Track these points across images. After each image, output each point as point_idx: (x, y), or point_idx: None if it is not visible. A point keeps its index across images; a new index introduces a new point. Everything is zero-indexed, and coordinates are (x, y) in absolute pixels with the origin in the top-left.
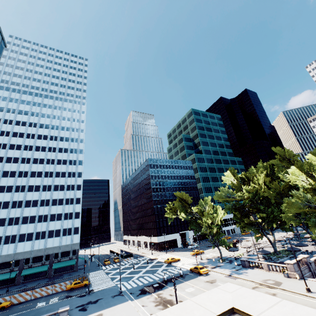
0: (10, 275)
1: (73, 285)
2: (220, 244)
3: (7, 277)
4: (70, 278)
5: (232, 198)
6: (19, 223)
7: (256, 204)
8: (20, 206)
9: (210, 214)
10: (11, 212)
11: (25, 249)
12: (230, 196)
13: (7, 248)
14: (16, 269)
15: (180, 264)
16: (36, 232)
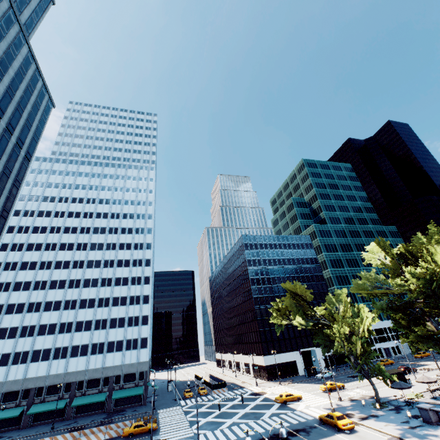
0: (56, 405)
1: (133, 429)
2: (373, 373)
3: (54, 407)
4: (134, 416)
5: (386, 290)
6: (71, 330)
7: (435, 300)
8: (74, 306)
9: (347, 318)
10: (63, 315)
11: (78, 368)
12: (381, 287)
13: (56, 365)
14: (66, 396)
15: (302, 406)
16: (92, 344)
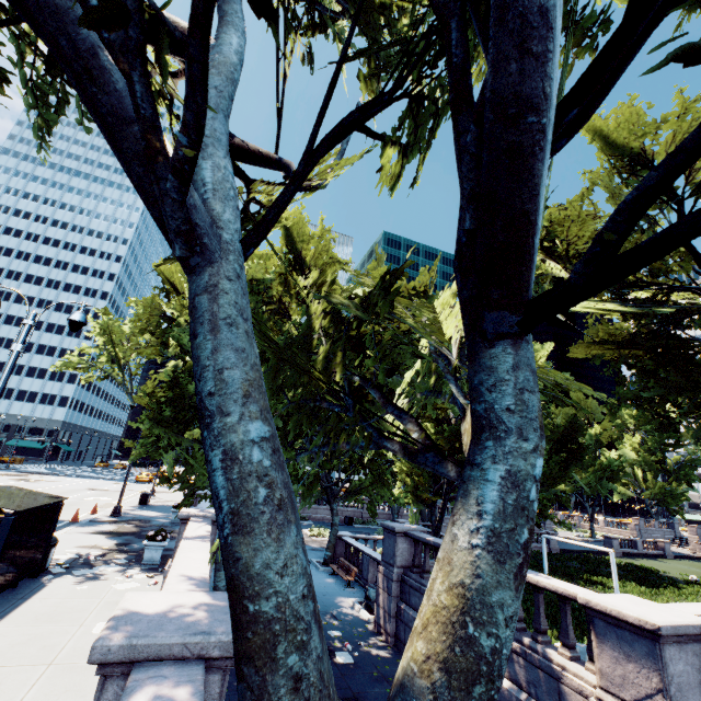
0: None
1: None
2: None
3: None
4: None
5: None
6: None
7: None
8: None
9: None
10: None
11: None
12: None
13: None
14: None
15: None
16: None
